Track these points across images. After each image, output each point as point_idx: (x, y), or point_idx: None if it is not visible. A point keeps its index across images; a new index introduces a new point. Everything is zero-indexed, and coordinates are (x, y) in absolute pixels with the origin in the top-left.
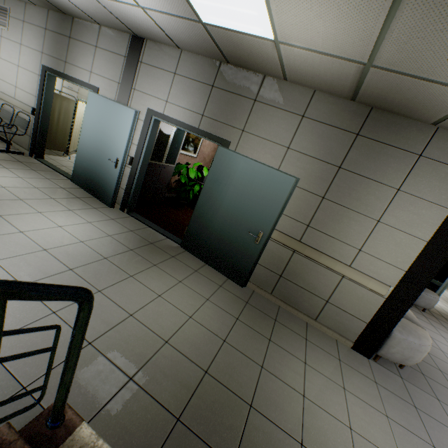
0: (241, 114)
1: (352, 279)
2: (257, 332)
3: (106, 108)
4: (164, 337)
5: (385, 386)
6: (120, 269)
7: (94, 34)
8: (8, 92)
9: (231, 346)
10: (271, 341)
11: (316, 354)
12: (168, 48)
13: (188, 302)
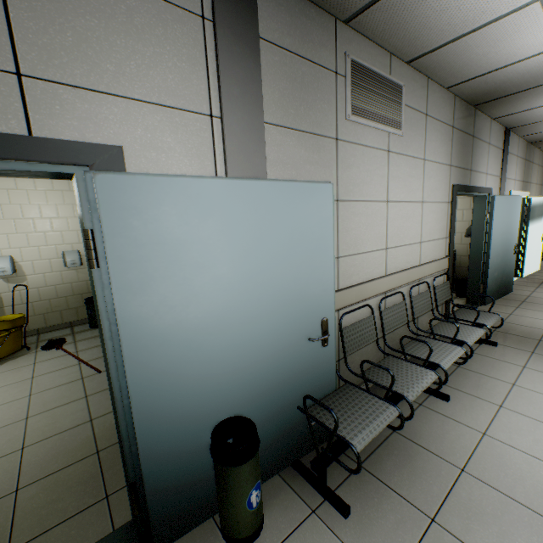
0: (530, 173)
1: None
2: None
3: (507, 206)
4: None
5: None
6: None
7: (488, 129)
8: (409, 261)
9: None
10: None
11: None
12: (515, 137)
13: None
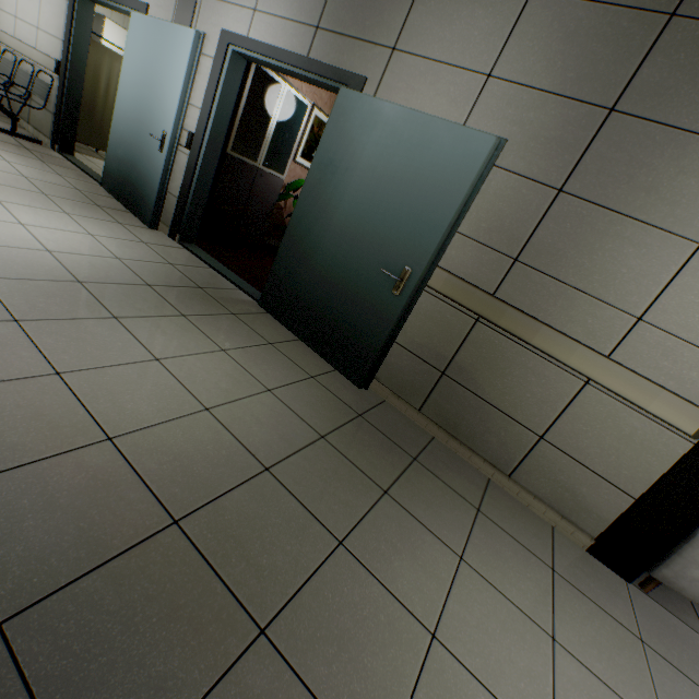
0: (394, 11)
1: (610, 389)
2: (361, 472)
3: (153, 38)
4: (111, 430)
5: (666, 654)
6: (98, 303)
7: None
8: (29, 39)
9: (279, 482)
10: (389, 496)
11: (496, 545)
12: None
13: (220, 384)
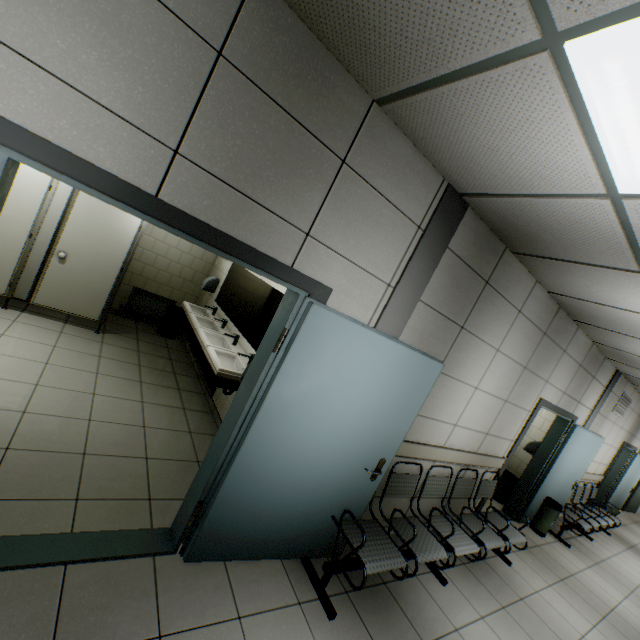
0: None
1: None
2: None
3: (639, 462)
4: None
5: None
6: None
7: None
8: (592, 469)
9: None
10: None
11: None
12: None
13: None
